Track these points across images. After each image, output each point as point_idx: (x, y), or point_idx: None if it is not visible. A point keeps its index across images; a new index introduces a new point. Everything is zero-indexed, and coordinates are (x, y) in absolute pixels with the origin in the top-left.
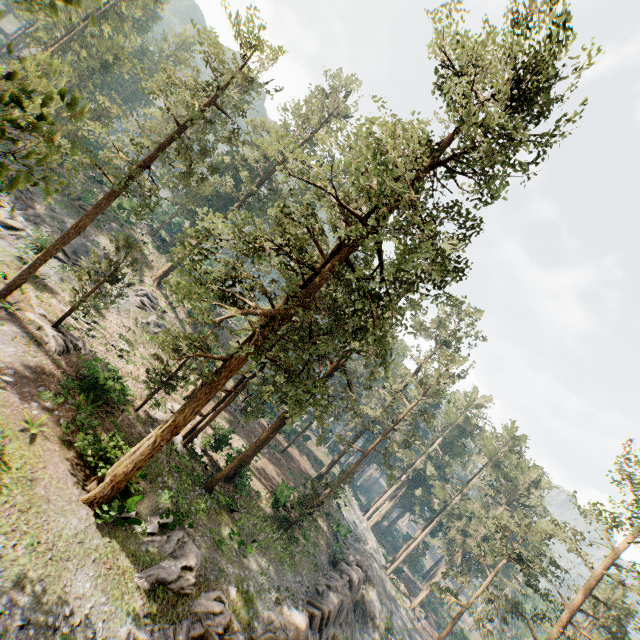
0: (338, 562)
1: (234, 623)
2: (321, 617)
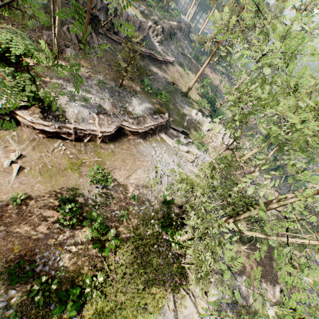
0: (180, 22)
1: (161, 21)
2: (180, 28)
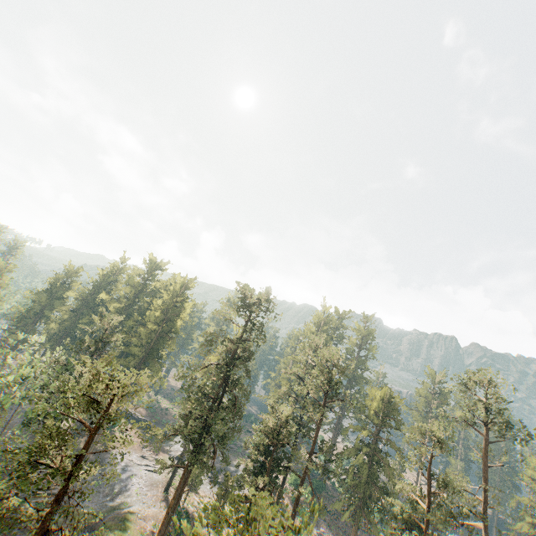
0: None
1: None
2: None
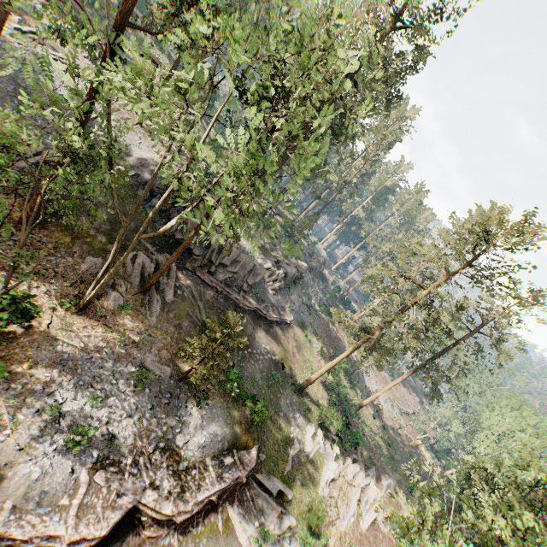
0: (312, 256)
1: (285, 260)
2: (310, 268)
